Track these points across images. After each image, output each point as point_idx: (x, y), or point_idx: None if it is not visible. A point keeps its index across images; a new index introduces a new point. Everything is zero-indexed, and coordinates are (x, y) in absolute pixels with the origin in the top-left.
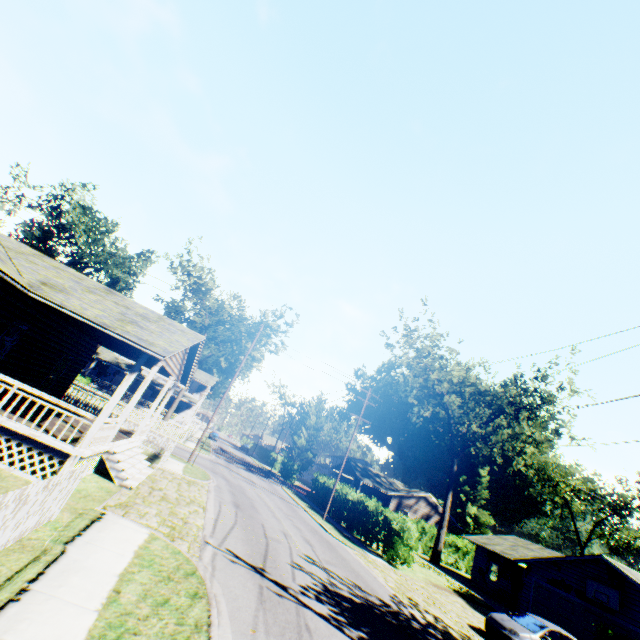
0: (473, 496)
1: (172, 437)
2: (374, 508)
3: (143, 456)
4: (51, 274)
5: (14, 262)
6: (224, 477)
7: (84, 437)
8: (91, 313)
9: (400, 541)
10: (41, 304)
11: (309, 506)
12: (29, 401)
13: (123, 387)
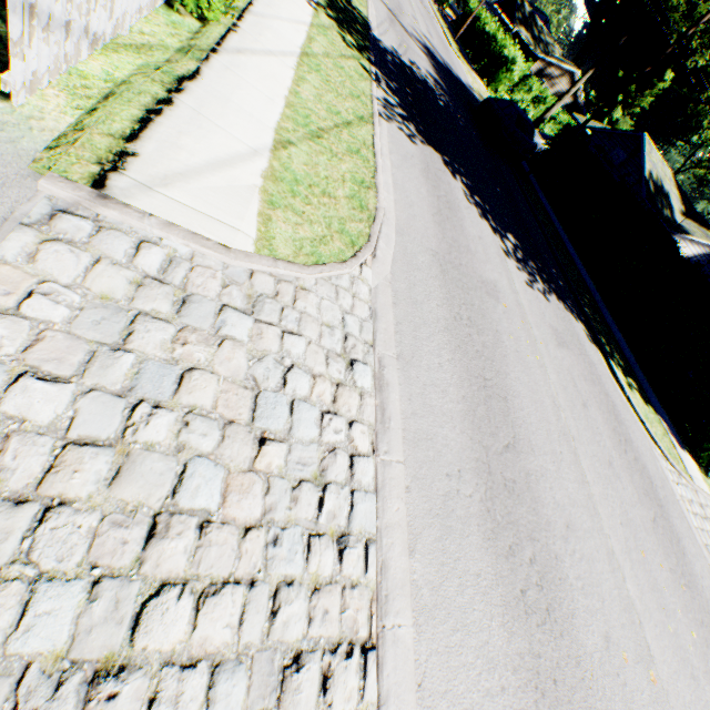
0: (631, 102)
1: None
2: (500, 43)
3: None
4: None
5: None
6: None
7: None
8: None
9: (503, 74)
10: None
11: (447, 29)
12: None
13: None
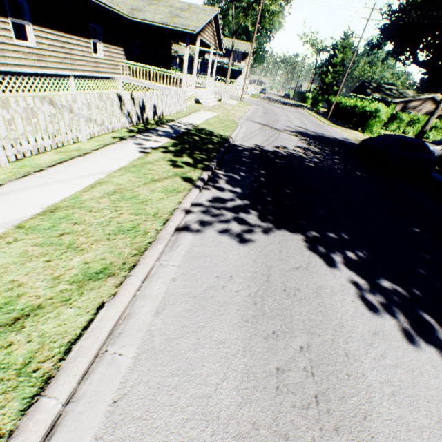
0: None
1: (233, 94)
2: (361, 106)
3: (213, 97)
4: (130, 2)
5: (115, 3)
6: (262, 107)
7: (182, 84)
8: (157, 19)
9: (372, 120)
10: (137, 24)
11: (320, 117)
12: (158, 74)
13: (186, 56)
